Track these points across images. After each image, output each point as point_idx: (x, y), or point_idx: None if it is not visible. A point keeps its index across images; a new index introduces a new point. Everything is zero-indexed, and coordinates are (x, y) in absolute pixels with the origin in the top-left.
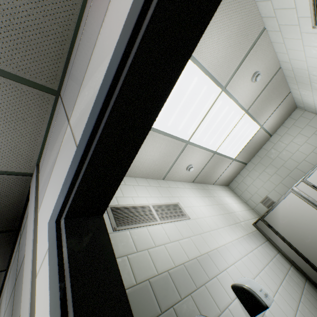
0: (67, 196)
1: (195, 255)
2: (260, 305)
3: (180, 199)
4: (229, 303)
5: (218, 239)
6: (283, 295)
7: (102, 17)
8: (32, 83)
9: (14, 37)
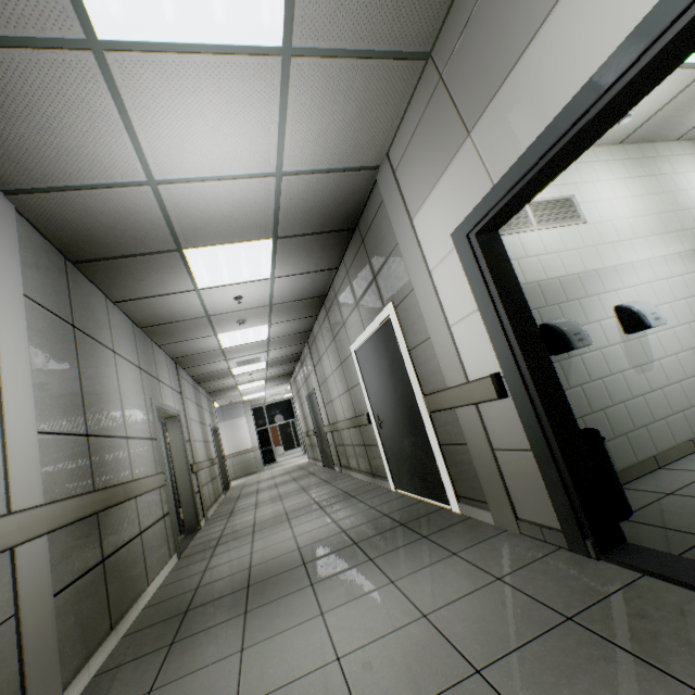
0: (481, 220)
1: (577, 272)
2: (642, 325)
3: (578, 188)
4: (602, 319)
5: (624, 255)
6: (694, 329)
7: (540, 16)
8: (403, 54)
9: (398, 4)
